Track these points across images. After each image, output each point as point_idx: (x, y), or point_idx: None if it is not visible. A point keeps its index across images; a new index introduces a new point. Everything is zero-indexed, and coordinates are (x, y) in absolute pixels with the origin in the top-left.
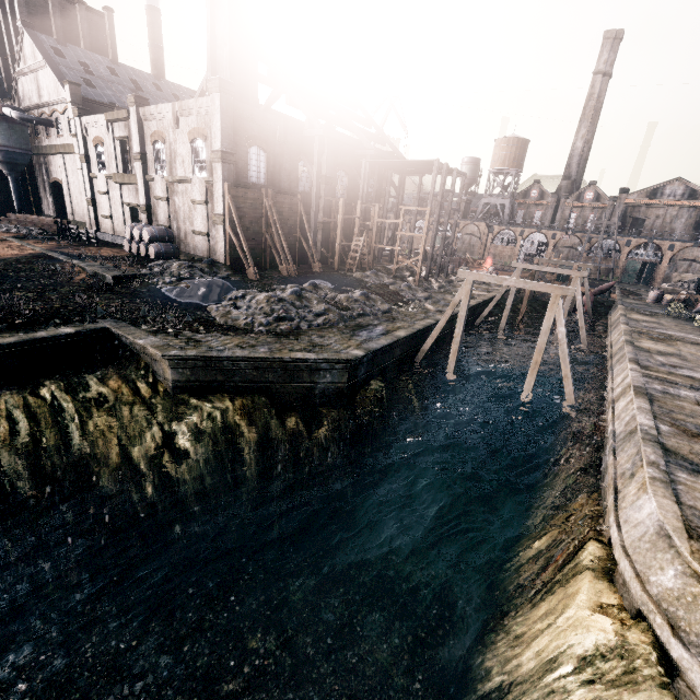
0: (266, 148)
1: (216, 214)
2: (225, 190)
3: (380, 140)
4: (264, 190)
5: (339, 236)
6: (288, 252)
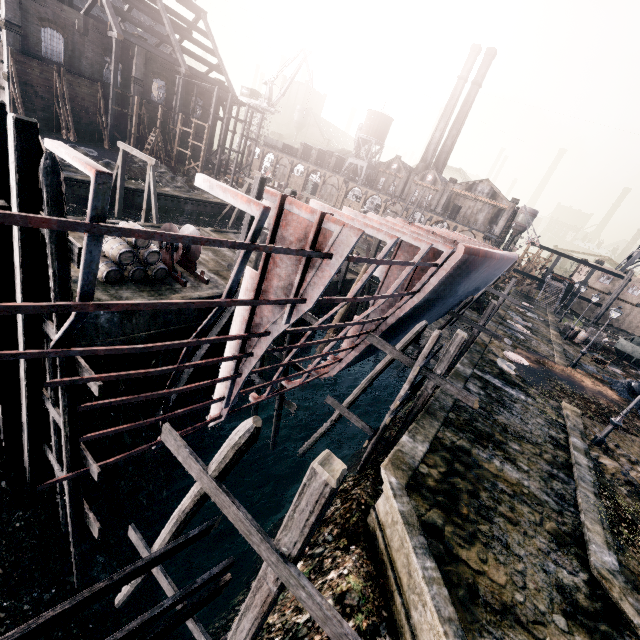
0: (63, 33)
1: (4, 72)
2: (9, 53)
3: (217, 69)
4: (55, 66)
5: (134, 127)
6: (71, 121)
